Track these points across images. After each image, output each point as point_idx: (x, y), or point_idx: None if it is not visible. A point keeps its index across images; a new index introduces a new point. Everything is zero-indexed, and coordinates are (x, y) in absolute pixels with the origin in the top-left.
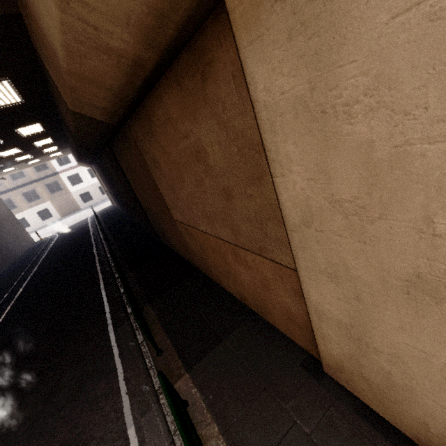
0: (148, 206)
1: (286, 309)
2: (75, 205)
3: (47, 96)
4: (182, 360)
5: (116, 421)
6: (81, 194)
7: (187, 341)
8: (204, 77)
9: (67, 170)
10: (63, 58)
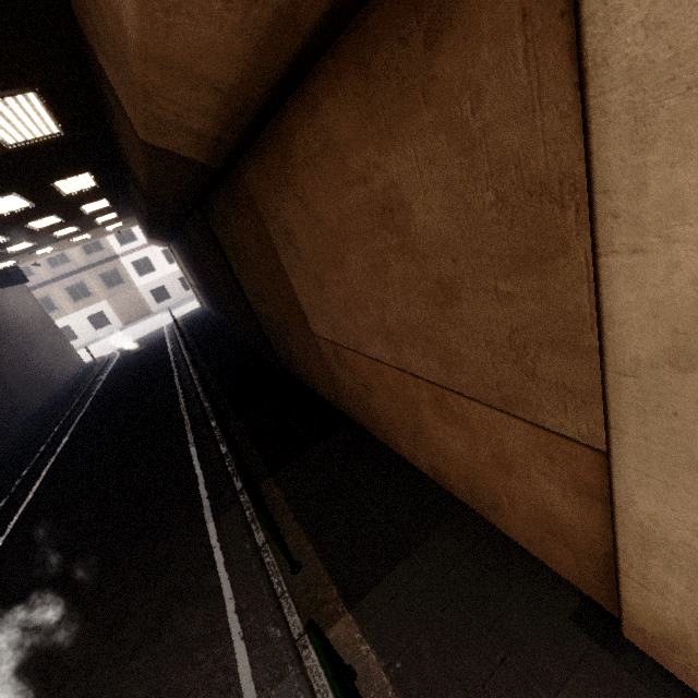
0: (265, 311)
1: (545, 513)
2: (144, 306)
3: (100, 124)
4: (338, 586)
5: (227, 691)
6: (152, 290)
7: (344, 551)
8: (435, 34)
9: (131, 252)
10: (133, 17)
